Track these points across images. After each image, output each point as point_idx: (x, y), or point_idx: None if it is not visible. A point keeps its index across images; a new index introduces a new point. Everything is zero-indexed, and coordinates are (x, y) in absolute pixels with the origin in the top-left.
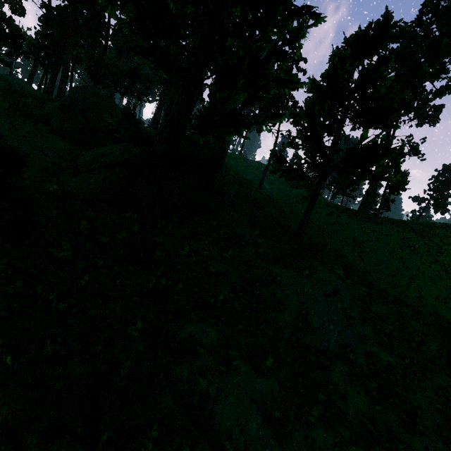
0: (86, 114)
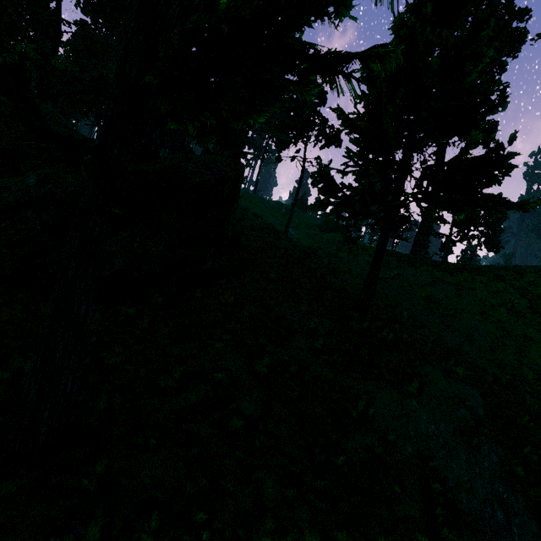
0: None
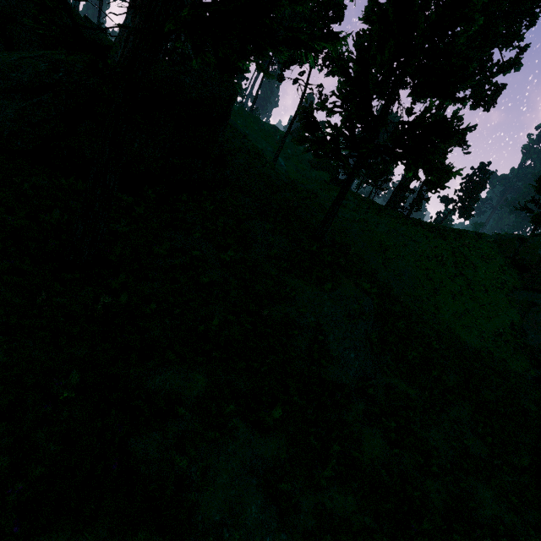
0: None
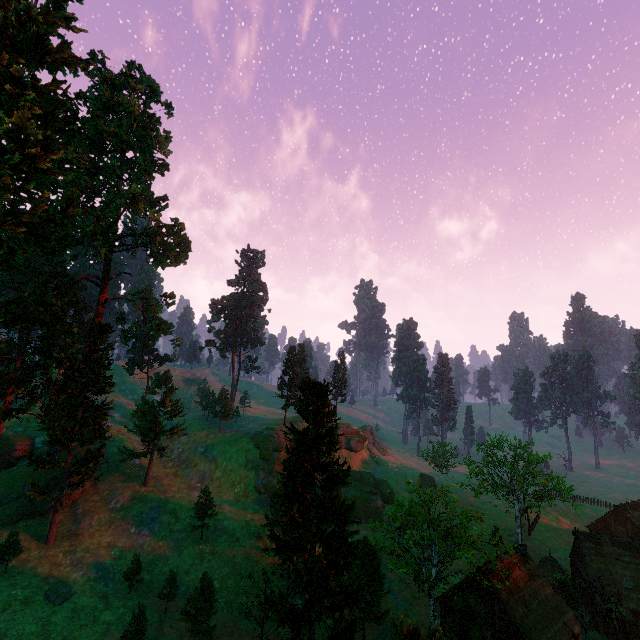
0: None
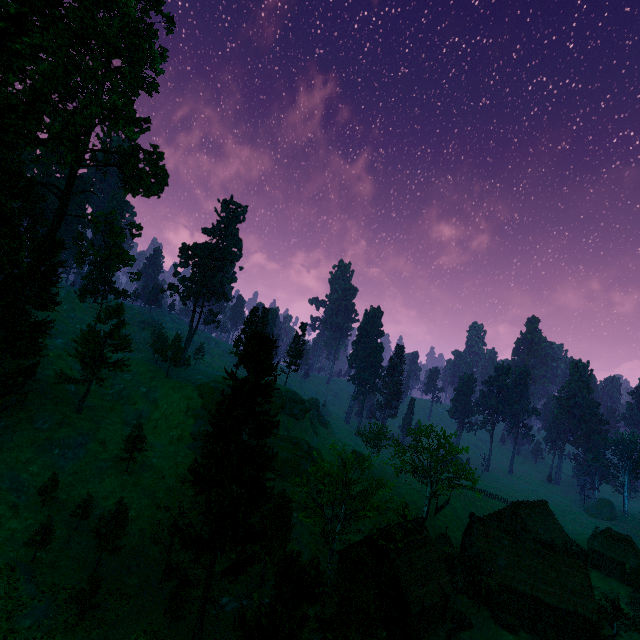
0: None
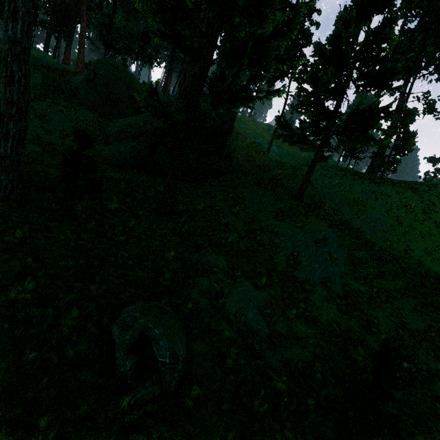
0: (108, 86)
